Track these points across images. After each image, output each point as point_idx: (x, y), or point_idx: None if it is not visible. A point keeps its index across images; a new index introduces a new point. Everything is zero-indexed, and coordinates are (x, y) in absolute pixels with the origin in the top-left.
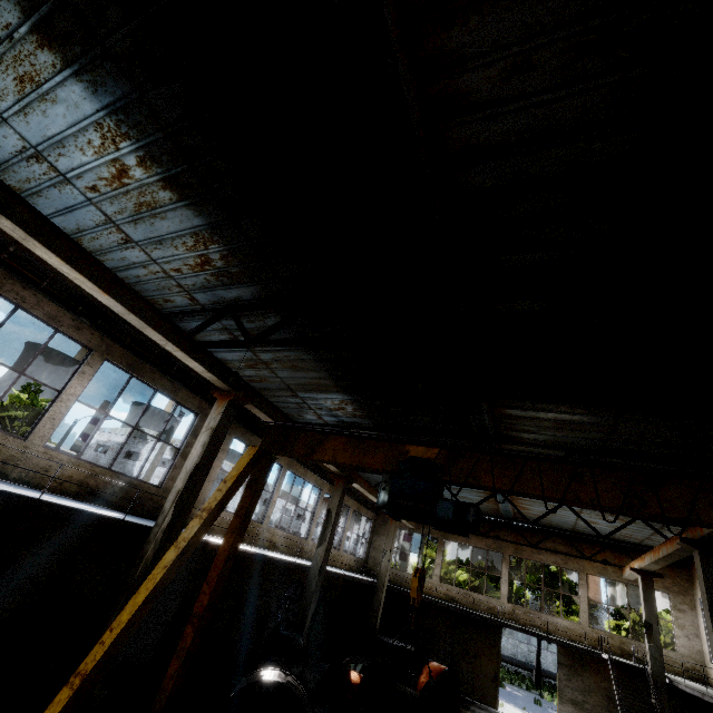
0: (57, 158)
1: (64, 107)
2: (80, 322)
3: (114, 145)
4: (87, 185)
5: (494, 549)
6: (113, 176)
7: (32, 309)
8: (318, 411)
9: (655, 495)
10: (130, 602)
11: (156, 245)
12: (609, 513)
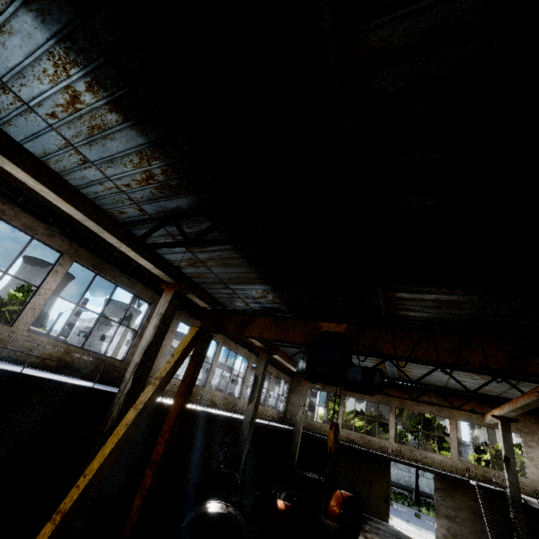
0: (19, 88)
1: (19, 38)
2: (52, 231)
3: (65, 72)
4: (47, 112)
5: (383, 403)
6: (67, 102)
7: (11, 220)
8: (245, 299)
9: (538, 357)
10: (99, 453)
11: (108, 164)
12: (476, 373)
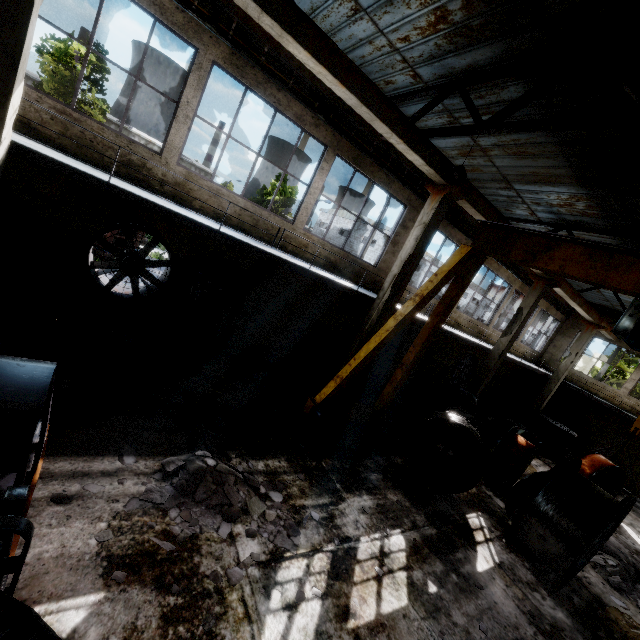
0: None
1: None
2: (317, 119)
3: None
4: None
5: None
6: None
7: (285, 111)
8: (532, 206)
9: None
10: (365, 346)
11: (385, 8)
12: None
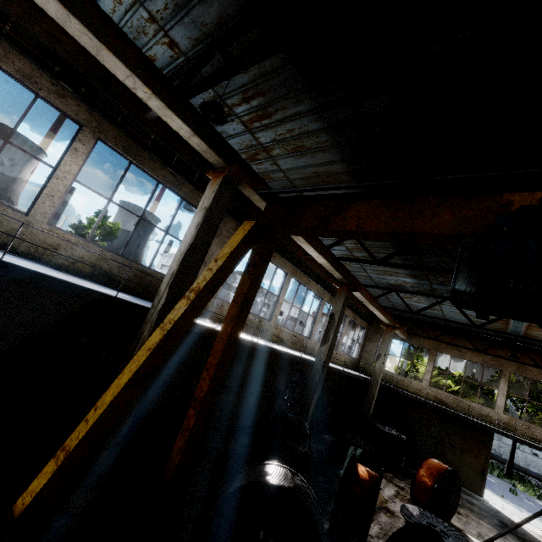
0: None
1: None
2: (61, 88)
3: None
4: None
5: (491, 365)
6: None
7: (0, 61)
8: None
9: None
10: (115, 382)
11: None
12: None
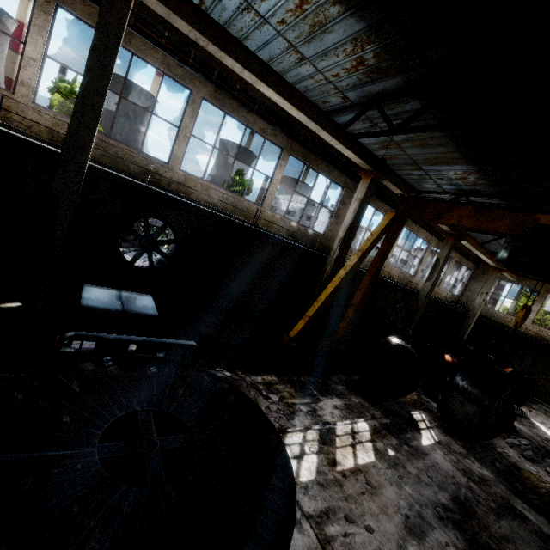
0: (259, 5)
1: None
2: (275, 130)
3: None
4: (278, 20)
5: None
6: (296, 6)
7: (253, 126)
8: (437, 181)
9: None
10: (324, 291)
11: (322, 58)
12: None
